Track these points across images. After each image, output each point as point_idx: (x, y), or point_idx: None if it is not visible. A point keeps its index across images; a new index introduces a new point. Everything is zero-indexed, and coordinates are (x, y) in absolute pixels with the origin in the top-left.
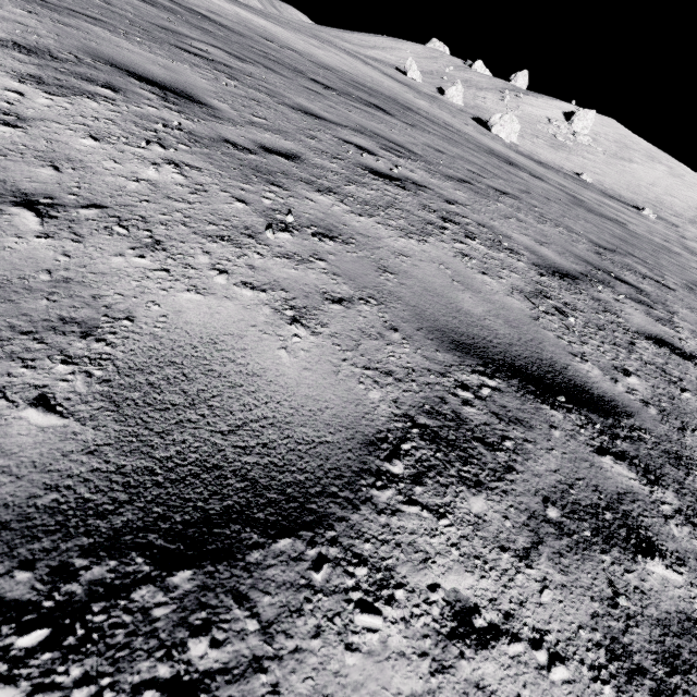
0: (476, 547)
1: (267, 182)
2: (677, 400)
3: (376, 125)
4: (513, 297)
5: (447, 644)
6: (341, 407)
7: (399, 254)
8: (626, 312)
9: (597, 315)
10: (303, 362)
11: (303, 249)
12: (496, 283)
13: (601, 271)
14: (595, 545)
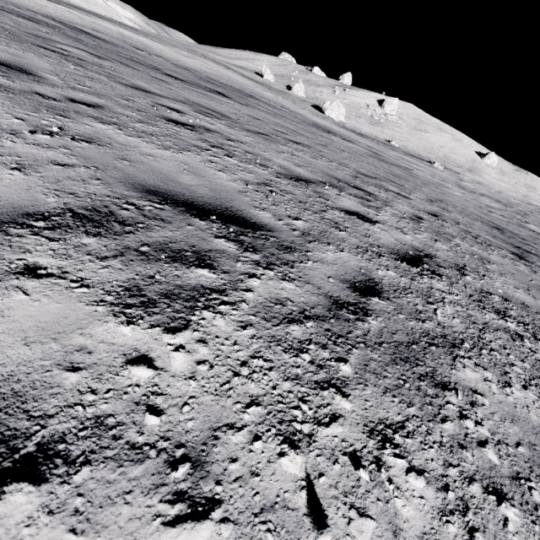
0: (69, 252)
1: (55, 114)
2: (328, 233)
3: (205, 101)
4: (234, 182)
5: (10, 275)
6: (18, 201)
7: (146, 155)
8: (340, 200)
9: (307, 197)
10: (5, 183)
11: (55, 143)
12: (226, 176)
13: (343, 183)
14: (163, 261)
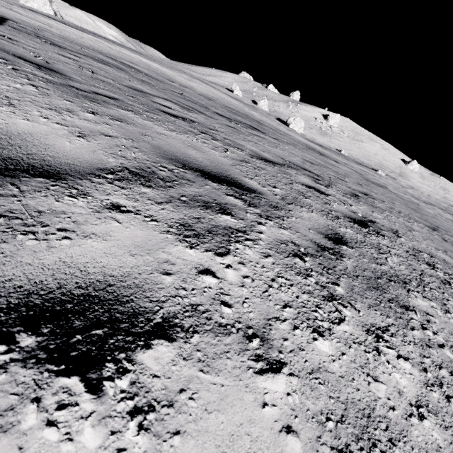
0: None
1: (401, 307)
2: None
3: (279, 151)
4: None
5: None
6: None
7: None
8: None
9: None
10: None
11: None
12: None
13: None
14: None
